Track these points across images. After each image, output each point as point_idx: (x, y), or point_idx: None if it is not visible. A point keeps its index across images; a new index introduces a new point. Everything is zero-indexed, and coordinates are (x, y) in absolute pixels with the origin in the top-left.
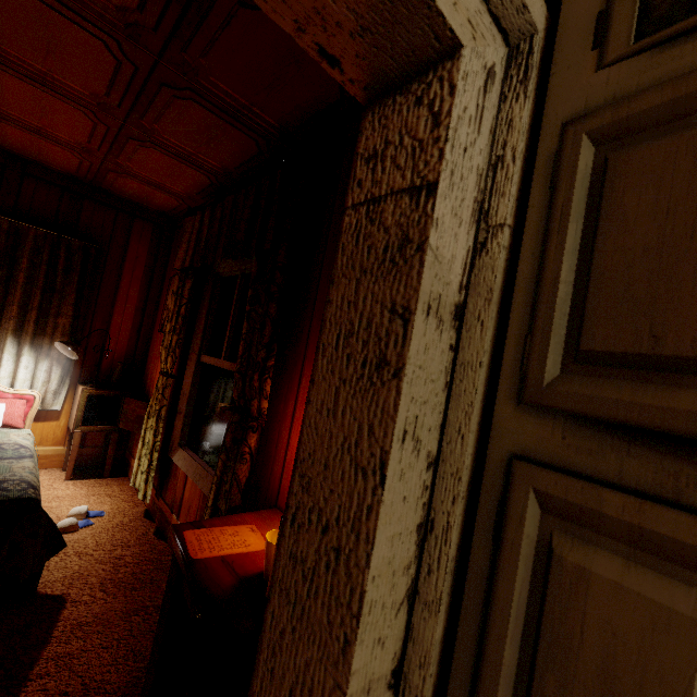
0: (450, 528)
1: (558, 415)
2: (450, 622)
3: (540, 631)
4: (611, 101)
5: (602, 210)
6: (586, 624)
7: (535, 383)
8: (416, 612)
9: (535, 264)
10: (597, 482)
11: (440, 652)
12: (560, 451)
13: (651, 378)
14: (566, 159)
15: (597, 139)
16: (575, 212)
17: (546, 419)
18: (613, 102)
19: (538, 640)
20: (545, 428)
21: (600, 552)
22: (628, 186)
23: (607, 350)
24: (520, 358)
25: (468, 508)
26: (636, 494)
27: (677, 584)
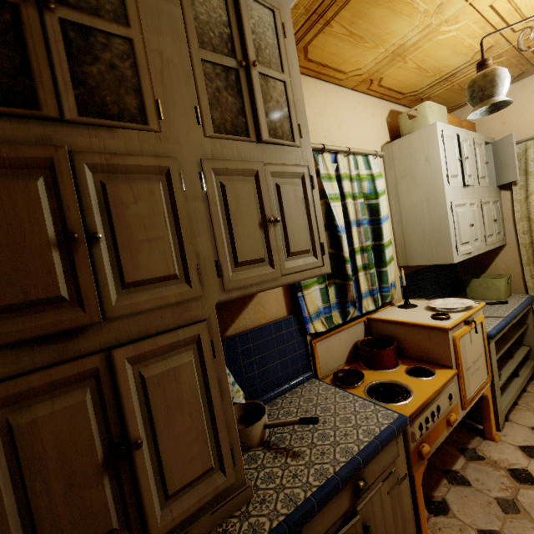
0: None
1: None
2: None
3: (22, 469)
4: None
5: None
6: (44, 442)
7: None
8: None
9: None
10: (23, 375)
11: None
12: None
13: (31, 312)
14: None
15: None
16: None
17: None
18: None
19: (23, 475)
20: None
21: (38, 406)
22: None
23: (1, 305)
24: None
25: None
26: (45, 368)
27: (74, 392)
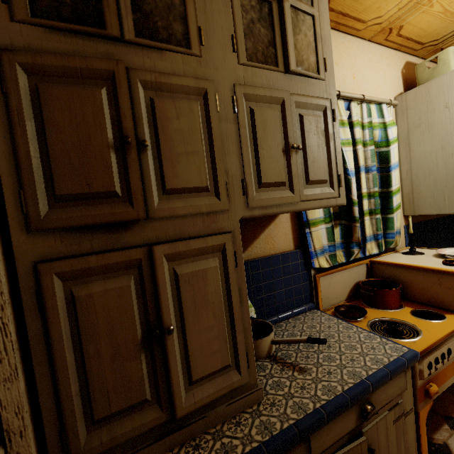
0: (7, 325)
1: (55, 231)
2: (27, 377)
3: (80, 333)
4: (28, 48)
5: (45, 117)
6: (98, 314)
7: (36, 218)
8: (0, 391)
9: (9, 144)
10: (84, 255)
11: (28, 396)
12: (62, 249)
13: (92, 203)
14: (9, 76)
15: (27, 70)
16: (27, 114)
17: (49, 236)
18: (30, 51)
19: (81, 338)
20: (50, 241)
21: (94, 283)
22: (55, 107)
23: (70, 193)
24: (20, 205)
25: (15, 307)
26: (100, 253)
27: (122, 277)
